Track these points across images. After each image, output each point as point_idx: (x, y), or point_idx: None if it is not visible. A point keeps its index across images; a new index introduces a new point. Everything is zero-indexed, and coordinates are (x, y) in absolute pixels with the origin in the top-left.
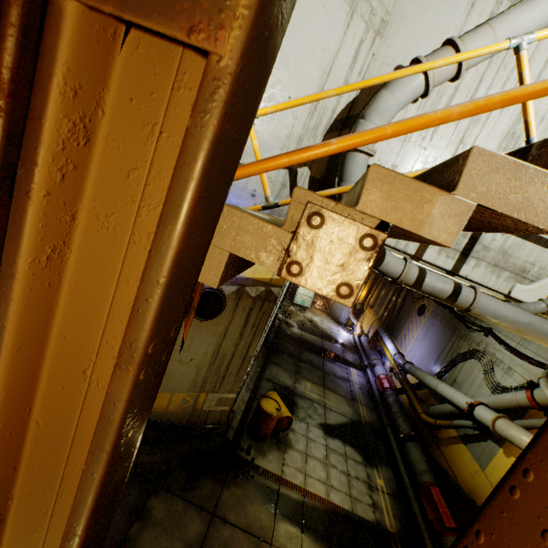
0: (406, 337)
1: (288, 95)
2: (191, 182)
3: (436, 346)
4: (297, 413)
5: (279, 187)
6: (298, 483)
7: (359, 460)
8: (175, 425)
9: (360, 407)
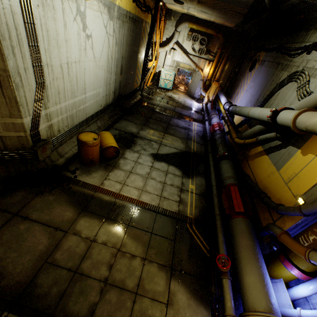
0: (238, 93)
1: None
2: None
3: (259, 88)
4: (133, 148)
5: None
6: (114, 190)
7: (178, 174)
8: None
9: (192, 143)
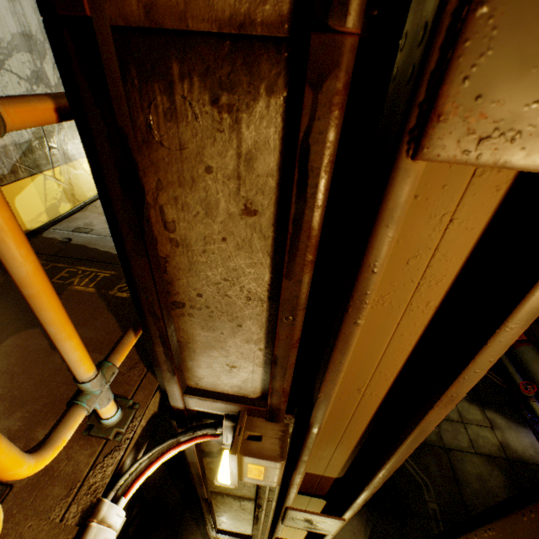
0: None
1: None
2: None
3: None
4: None
5: None
6: None
7: None
8: None
9: None
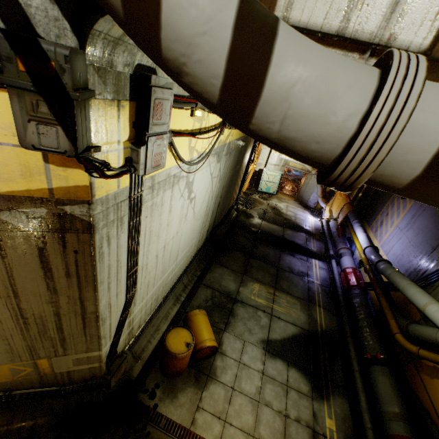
0: (382, 224)
1: None
2: None
3: (425, 239)
4: (233, 327)
5: None
6: (211, 438)
7: (304, 390)
8: (19, 393)
9: (318, 310)
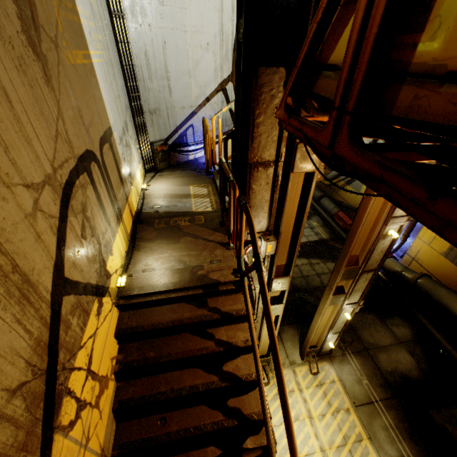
0: None
1: (206, 43)
2: (314, 187)
3: None
4: None
5: (221, 105)
6: None
7: None
8: None
9: None
